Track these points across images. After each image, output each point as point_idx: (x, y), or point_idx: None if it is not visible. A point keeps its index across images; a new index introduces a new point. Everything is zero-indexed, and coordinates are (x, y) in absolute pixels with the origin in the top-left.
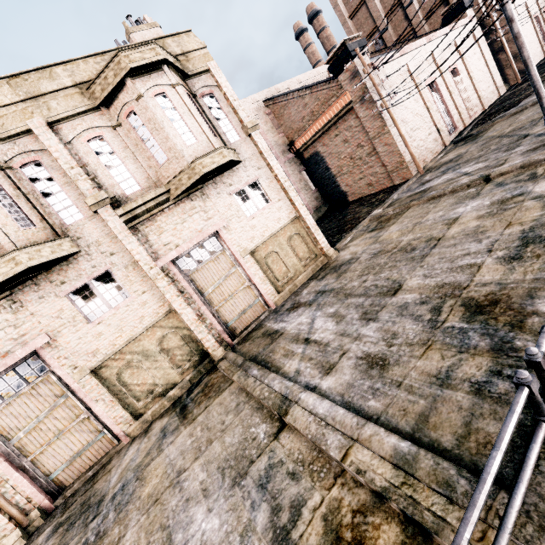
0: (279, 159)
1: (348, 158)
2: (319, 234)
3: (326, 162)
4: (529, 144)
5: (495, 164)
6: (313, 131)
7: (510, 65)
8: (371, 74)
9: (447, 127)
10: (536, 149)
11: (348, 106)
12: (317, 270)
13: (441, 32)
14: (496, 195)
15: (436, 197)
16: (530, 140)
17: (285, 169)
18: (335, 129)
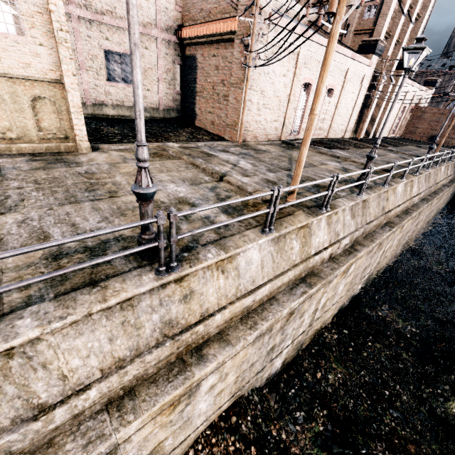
0: (159, 31)
1: (211, 86)
2: (80, 119)
3: (197, 73)
4: (277, 176)
5: (248, 173)
6: (199, 32)
7: (364, 122)
8: (257, 20)
9: (293, 127)
10: (268, 182)
11: (232, 35)
12: (55, 151)
13: (344, 51)
14: (195, 193)
15: (195, 165)
16: (283, 174)
17: (159, 46)
18: (216, 47)
